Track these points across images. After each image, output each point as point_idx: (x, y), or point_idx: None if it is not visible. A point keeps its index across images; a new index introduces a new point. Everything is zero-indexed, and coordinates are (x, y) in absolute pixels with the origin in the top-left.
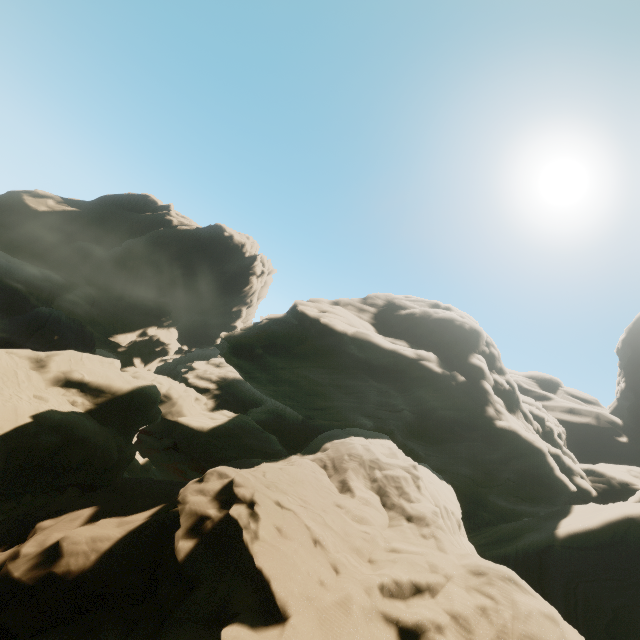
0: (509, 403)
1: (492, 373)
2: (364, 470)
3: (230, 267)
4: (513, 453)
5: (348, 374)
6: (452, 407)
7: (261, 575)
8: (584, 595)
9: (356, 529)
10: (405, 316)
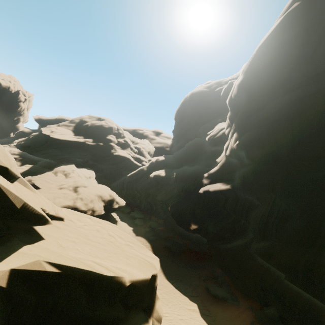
0: (125, 146)
1: (118, 139)
2: (63, 171)
3: (5, 99)
4: (121, 160)
5: (65, 149)
6: (101, 152)
7: (38, 186)
8: (129, 185)
9: (57, 180)
10: (85, 126)
